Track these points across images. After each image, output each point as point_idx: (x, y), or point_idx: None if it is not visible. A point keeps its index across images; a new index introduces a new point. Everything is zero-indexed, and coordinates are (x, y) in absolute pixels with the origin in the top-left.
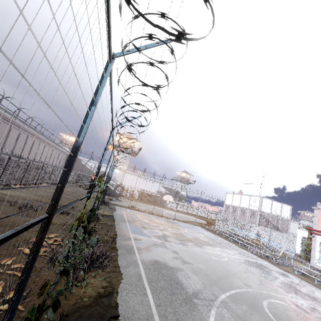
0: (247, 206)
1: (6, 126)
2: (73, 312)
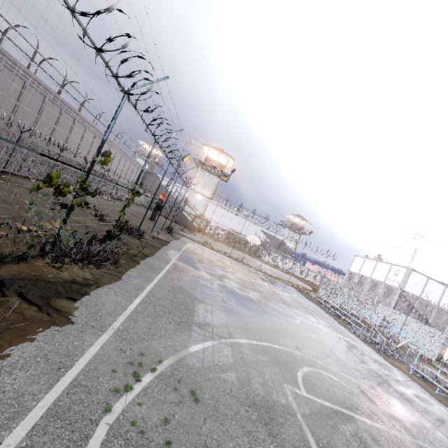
0: (382, 280)
1: (69, 119)
2: (28, 279)
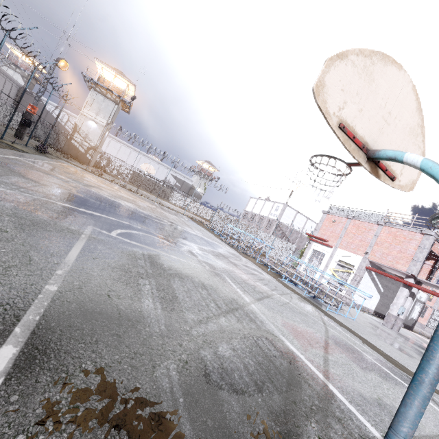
0: (267, 215)
1: None
2: None
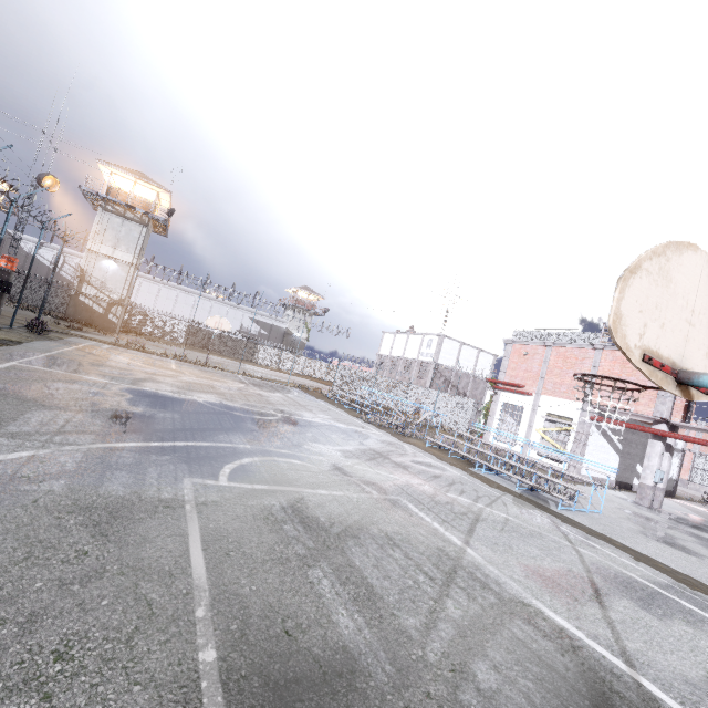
0: (415, 357)
1: None
2: None
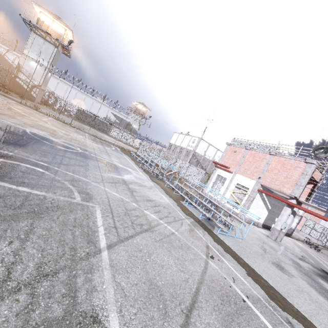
0: (186, 146)
1: None
2: None
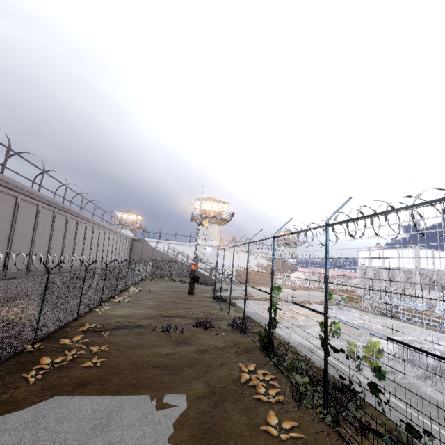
0: (396, 265)
1: (73, 222)
2: None
